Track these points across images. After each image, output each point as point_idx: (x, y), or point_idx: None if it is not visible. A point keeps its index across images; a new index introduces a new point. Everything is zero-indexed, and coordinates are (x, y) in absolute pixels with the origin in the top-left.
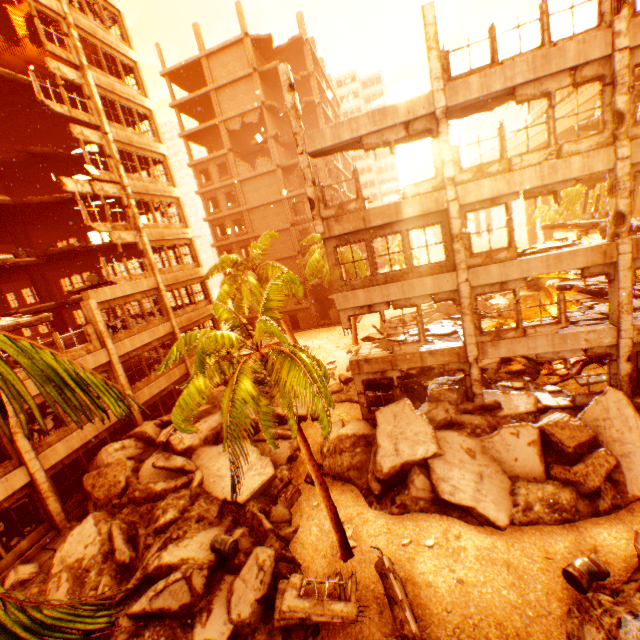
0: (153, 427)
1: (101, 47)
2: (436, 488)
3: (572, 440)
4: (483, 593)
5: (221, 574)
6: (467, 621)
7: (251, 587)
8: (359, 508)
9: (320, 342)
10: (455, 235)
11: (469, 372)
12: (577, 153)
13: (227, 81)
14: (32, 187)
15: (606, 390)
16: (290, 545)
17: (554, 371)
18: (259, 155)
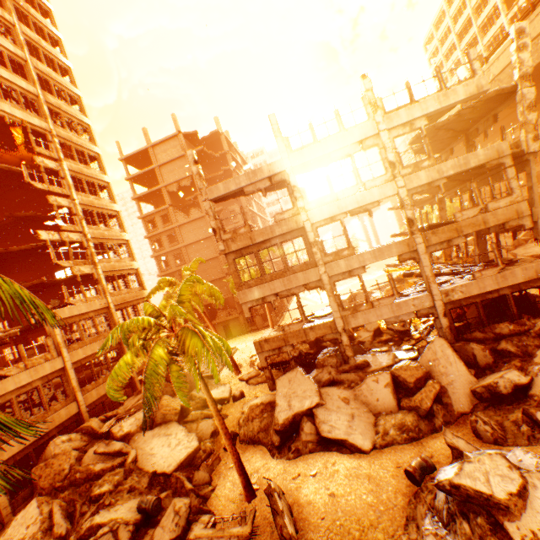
0: (98, 422)
1: (75, 147)
2: (318, 429)
3: (412, 377)
4: (349, 500)
5: (145, 530)
6: (335, 523)
7: (168, 530)
8: (265, 460)
9: (247, 343)
10: (312, 242)
11: (341, 340)
12: (375, 186)
13: (167, 160)
14: (14, 241)
15: (433, 339)
16: (208, 501)
17: (412, 336)
18: (193, 207)
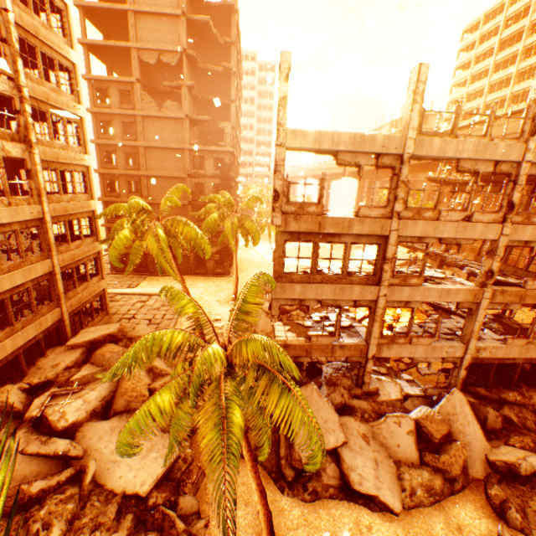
0: (17, 393)
1: None
2: (348, 478)
3: (438, 432)
4: None
5: None
6: None
7: None
8: (271, 494)
9: (198, 292)
10: (388, 258)
11: (365, 365)
12: (480, 221)
13: (151, 10)
14: None
15: (453, 390)
16: None
17: (401, 358)
18: (166, 96)
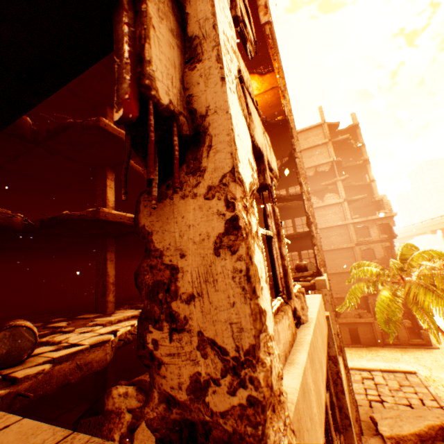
0: None
1: None
2: None
3: None
4: None
5: None
6: None
7: None
8: None
9: (418, 368)
10: None
11: None
12: None
13: (307, 147)
14: None
15: None
16: None
17: None
18: (315, 194)
